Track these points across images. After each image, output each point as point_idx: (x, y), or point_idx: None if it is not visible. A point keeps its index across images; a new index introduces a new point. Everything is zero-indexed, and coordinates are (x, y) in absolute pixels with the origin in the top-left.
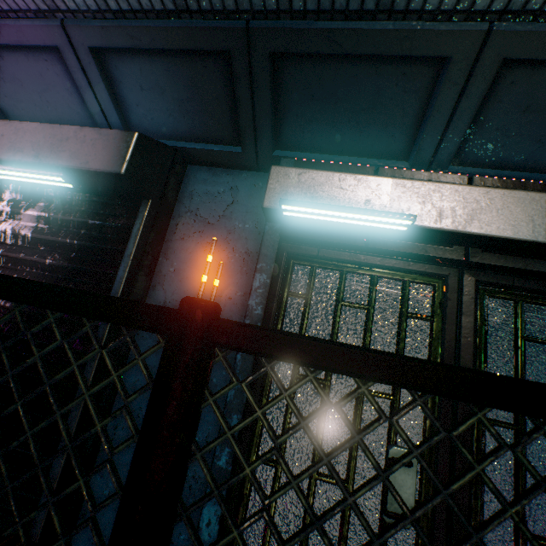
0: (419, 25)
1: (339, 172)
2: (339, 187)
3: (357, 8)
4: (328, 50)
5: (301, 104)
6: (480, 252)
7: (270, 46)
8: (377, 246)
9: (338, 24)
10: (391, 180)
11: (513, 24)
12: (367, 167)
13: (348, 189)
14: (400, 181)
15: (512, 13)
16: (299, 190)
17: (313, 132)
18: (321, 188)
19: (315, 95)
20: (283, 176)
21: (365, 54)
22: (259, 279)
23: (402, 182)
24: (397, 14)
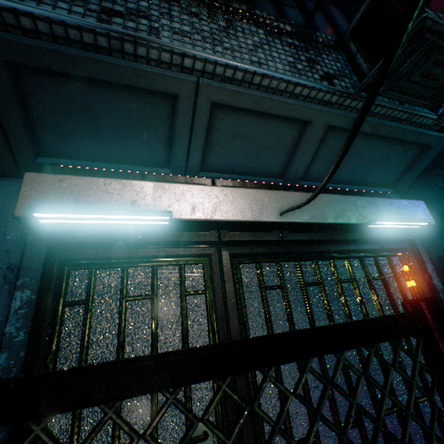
0: (149, 68)
1: (104, 178)
2: (106, 191)
3: (92, 43)
4: (73, 72)
5: (58, 116)
6: (228, 233)
7: (3, 55)
8: (152, 240)
9: (77, 51)
10: (152, 183)
11: (211, 81)
12: (135, 173)
13: (114, 193)
14: (160, 184)
15: (209, 74)
16: (62, 196)
17: (78, 142)
18: (86, 192)
19: (71, 109)
20: (41, 182)
21: (110, 81)
22: (21, 297)
23: (162, 184)
24: (129, 55)
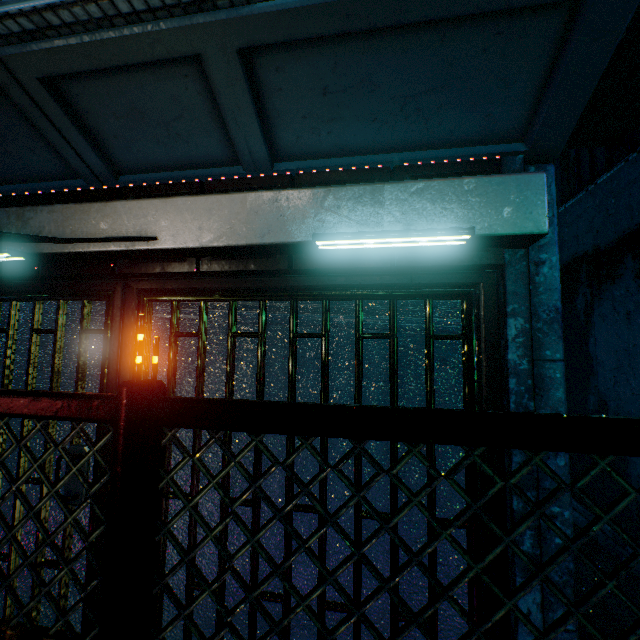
0: None
1: None
2: None
3: None
4: None
5: None
6: (125, 264)
7: None
8: (46, 274)
9: None
10: (23, 210)
11: (11, 47)
12: (38, 194)
13: None
14: (30, 210)
15: None
16: None
17: None
18: None
19: None
20: None
21: None
22: None
23: (31, 210)
24: None
